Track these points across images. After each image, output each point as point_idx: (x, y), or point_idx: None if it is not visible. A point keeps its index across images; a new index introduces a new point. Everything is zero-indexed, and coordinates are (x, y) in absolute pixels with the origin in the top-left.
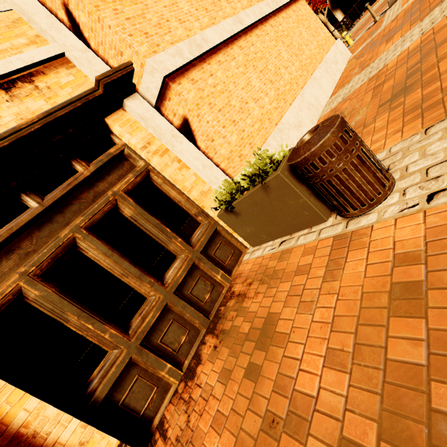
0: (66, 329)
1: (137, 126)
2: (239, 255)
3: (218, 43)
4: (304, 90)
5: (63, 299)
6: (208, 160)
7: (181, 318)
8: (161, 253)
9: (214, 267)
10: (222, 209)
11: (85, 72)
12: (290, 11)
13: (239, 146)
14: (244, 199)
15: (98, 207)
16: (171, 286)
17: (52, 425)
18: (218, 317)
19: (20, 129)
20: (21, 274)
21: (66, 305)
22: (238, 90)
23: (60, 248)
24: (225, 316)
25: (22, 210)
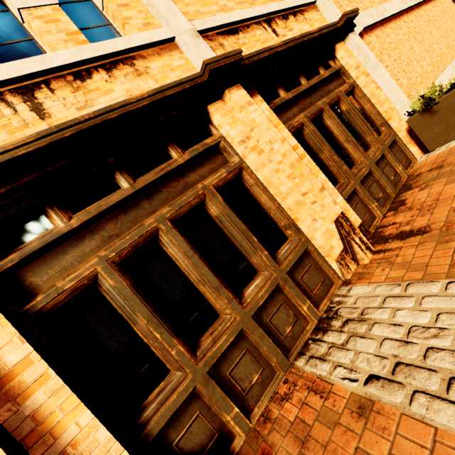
0: (318, 159)
1: (352, 54)
2: (410, 163)
3: (392, 14)
4: (454, 63)
5: (322, 137)
6: (397, 85)
7: (378, 182)
8: (361, 141)
9: (397, 161)
10: (414, 114)
11: (325, 15)
12: (437, 2)
13: (408, 88)
14: (452, 93)
15: (333, 96)
16: (373, 158)
17: (331, 192)
18: (408, 185)
19: (311, 33)
20: (304, 115)
21: (324, 141)
22: (405, 50)
23: (317, 112)
24: (419, 180)
25: (299, 85)
